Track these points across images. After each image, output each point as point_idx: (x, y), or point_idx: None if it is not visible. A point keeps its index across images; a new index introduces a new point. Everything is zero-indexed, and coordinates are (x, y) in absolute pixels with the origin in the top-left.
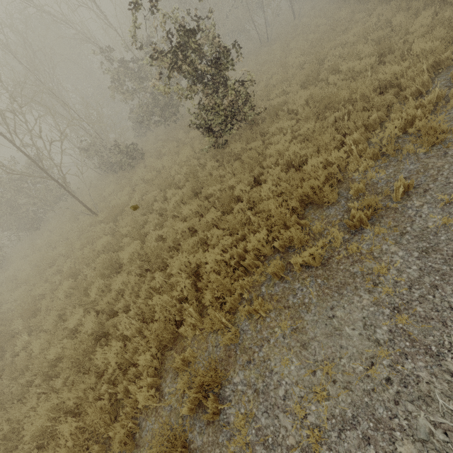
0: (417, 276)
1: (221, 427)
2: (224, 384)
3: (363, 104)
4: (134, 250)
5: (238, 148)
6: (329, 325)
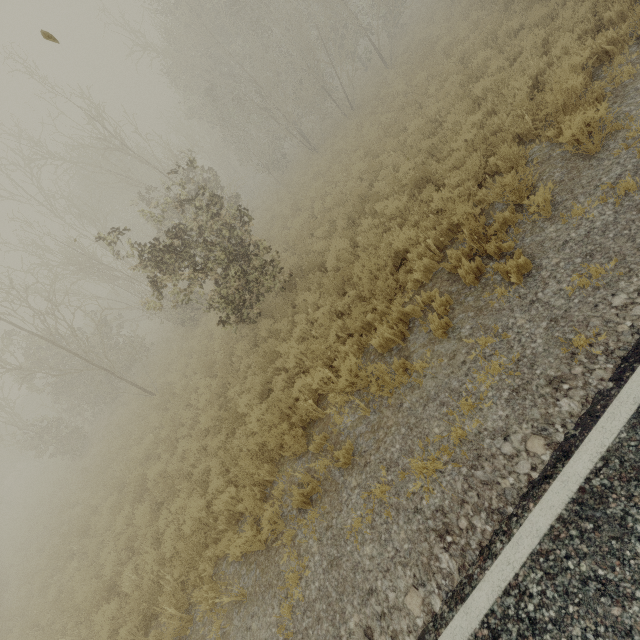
0: (314, 597)
1: None
2: None
3: (370, 287)
4: (159, 469)
5: (263, 330)
6: (244, 638)
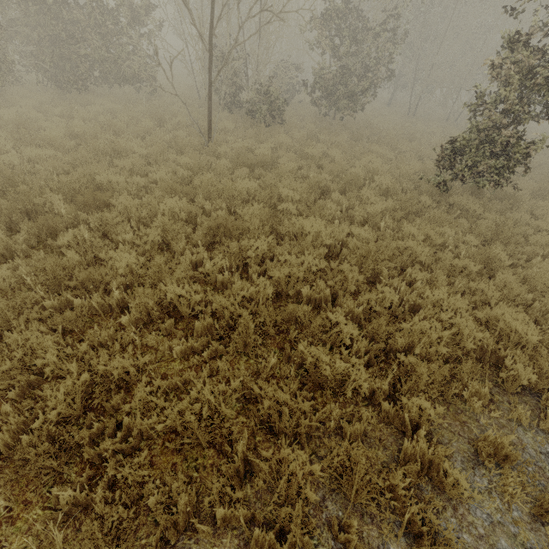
0: None
1: None
2: None
3: None
4: (324, 230)
5: (474, 207)
6: None
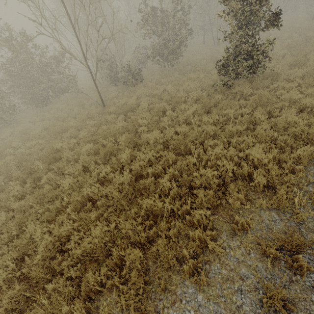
0: None
1: (310, 288)
2: (296, 252)
3: None
4: (158, 135)
5: (246, 91)
6: None
